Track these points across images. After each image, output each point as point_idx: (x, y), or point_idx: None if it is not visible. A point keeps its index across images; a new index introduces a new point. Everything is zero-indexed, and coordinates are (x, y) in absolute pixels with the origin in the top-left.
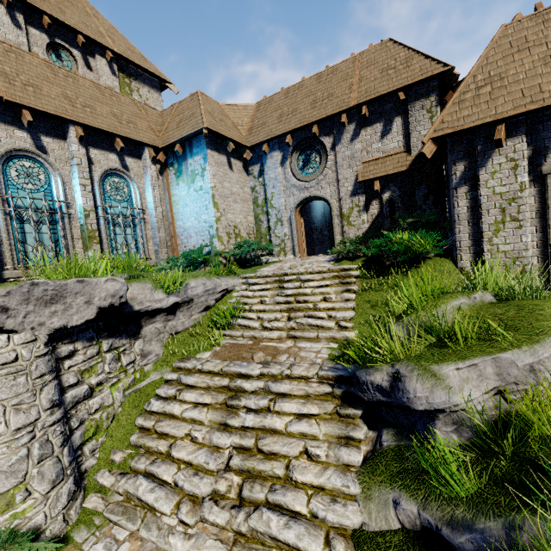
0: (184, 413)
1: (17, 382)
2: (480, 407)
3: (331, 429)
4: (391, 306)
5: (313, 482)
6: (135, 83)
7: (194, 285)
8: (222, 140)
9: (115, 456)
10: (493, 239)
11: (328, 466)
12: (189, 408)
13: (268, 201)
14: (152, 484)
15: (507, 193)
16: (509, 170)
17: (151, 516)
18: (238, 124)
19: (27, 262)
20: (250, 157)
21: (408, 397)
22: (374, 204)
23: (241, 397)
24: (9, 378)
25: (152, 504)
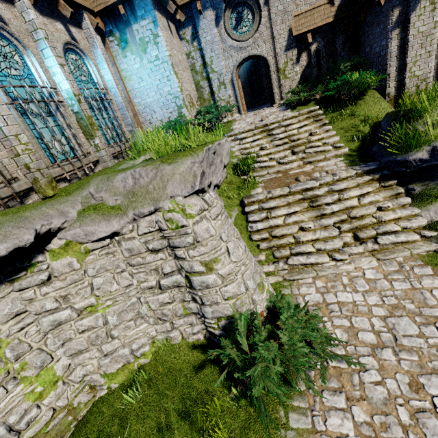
0: (288, 221)
1: (229, 223)
2: None
3: (385, 194)
4: (361, 126)
5: (395, 217)
6: None
7: None
8: None
9: (261, 258)
10: (412, 68)
11: (393, 210)
12: (286, 218)
13: (208, 66)
14: (304, 256)
15: (425, 31)
16: (429, 12)
17: (317, 268)
18: None
19: (55, 159)
20: (184, 19)
21: None
22: (303, 56)
23: (318, 200)
24: (226, 221)
25: (316, 262)
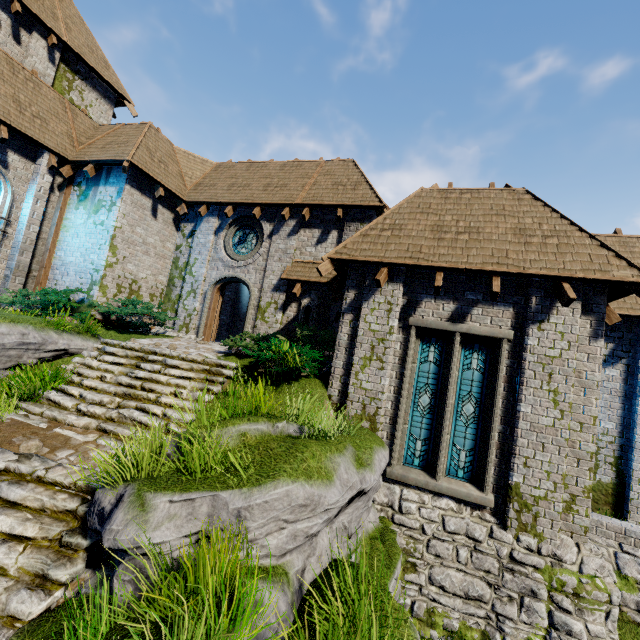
0: None
1: None
2: (178, 554)
3: (33, 561)
4: None
5: None
6: (81, 82)
7: (3, 331)
8: (153, 182)
9: None
10: (360, 374)
11: None
12: None
13: (188, 266)
14: None
15: (379, 332)
16: (385, 311)
17: None
18: (186, 174)
19: None
20: (183, 213)
21: (106, 528)
22: (293, 306)
23: None
24: None
25: None
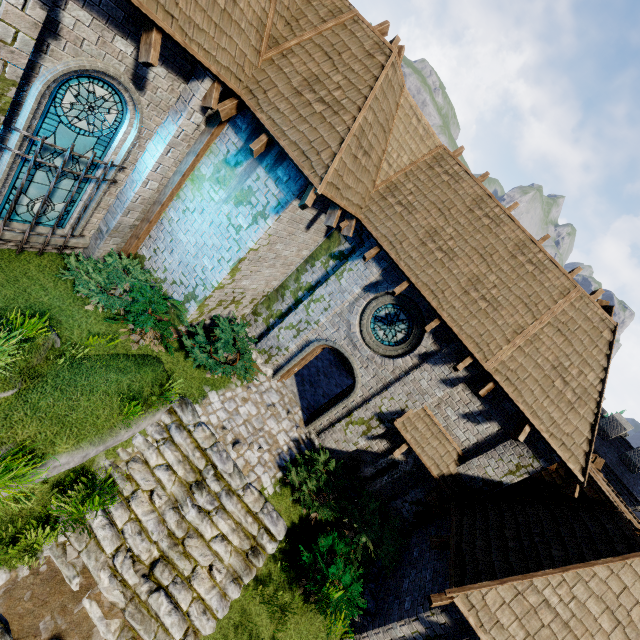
0: None
1: None
2: None
3: None
4: None
5: None
6: None
7: (63, 462)
8: None
9: None
10: None
11: None
12: None
13: (310, 296)
14: None
15: None
16: None
17: None
18: (388, 156)
19: None
20: (346, 234)
21: None
22: (383, 442)
23: None
24: None
25: None
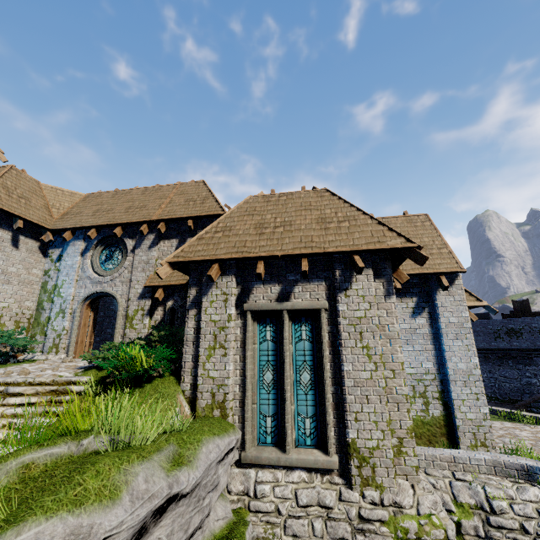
0: None
1: None
2: None
3: None
4: None
5: None
6: None
7: None
8: (12, 216)
9: None
10: (206, 364)
11: None
12: None
13: (56, 288)
14: None
15: (219, 321)
16: (222, 301)
17: None
18: (53, 206)
19: None
20: (48, 240)
21: None
22: (159, 310)
23: None
24: None
25: None
